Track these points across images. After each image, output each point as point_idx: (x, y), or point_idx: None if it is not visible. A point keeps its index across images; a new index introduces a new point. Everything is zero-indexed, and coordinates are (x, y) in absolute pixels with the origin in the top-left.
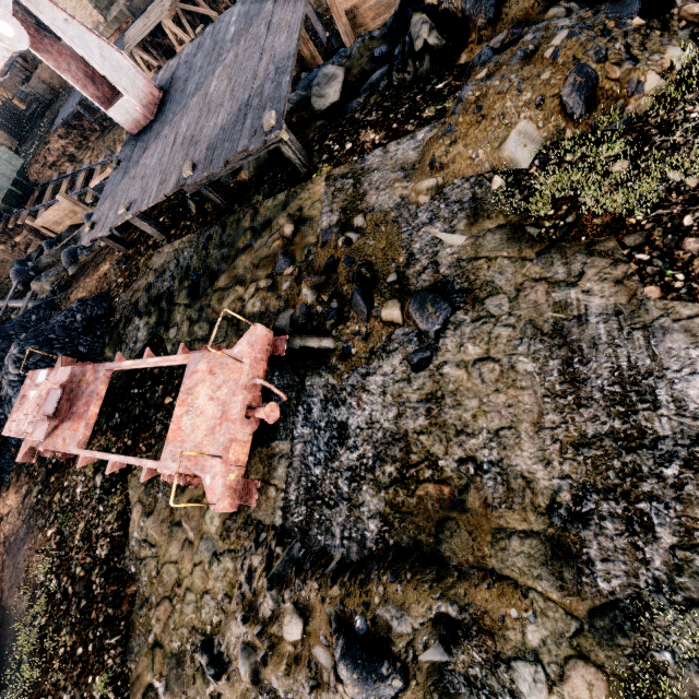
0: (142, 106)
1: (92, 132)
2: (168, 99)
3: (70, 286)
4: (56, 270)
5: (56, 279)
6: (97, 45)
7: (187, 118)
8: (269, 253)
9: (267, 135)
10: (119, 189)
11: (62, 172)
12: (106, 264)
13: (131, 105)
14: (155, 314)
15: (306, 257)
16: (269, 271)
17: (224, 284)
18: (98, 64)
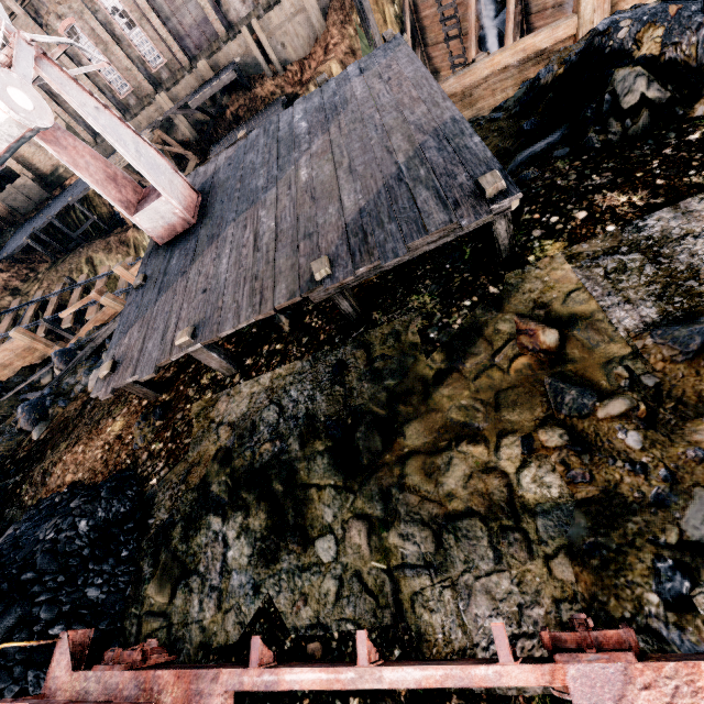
0: (183, 208)
1: (42, 264)
2: (216, 200)
3: (40, 460)
4: (6, 433)
5: (7, 447)
6: (132, 139)
7: (269, 212)
8: (513, 380)
9: (495, 202)
10: (157, 310)
11: (1, 306)
12: (118, 421)
13: (169, 207)
14: (260, 507)
15: (632, 380)
16: (537, 411)
17: (424, 442)
18: (134, 159)
